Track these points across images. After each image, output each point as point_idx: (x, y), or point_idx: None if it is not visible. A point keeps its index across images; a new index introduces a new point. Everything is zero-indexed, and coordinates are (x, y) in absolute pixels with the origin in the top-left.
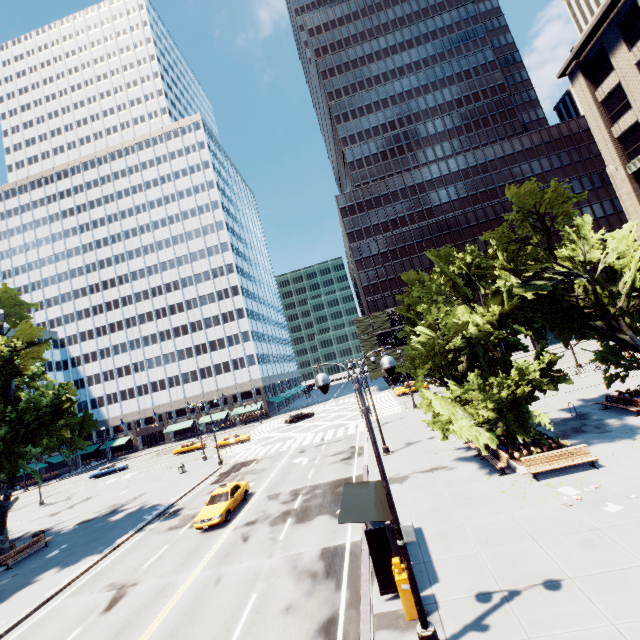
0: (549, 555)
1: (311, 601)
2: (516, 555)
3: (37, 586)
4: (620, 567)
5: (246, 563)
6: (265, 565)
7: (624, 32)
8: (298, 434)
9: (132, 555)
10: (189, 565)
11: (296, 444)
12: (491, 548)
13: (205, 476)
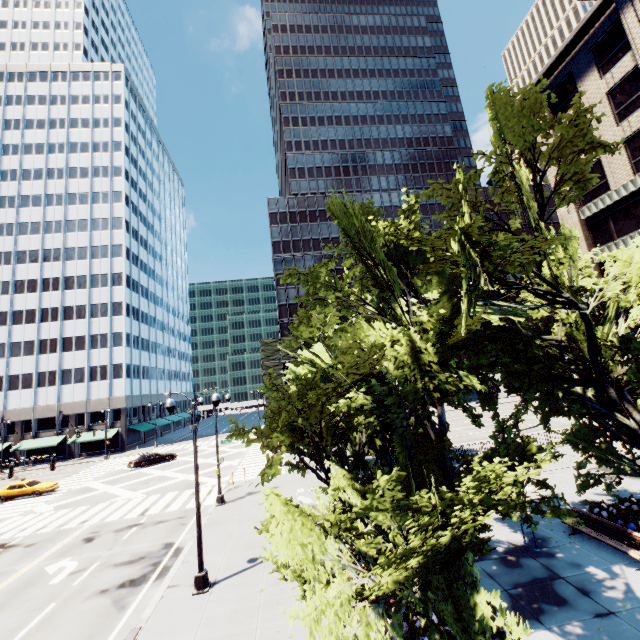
0: None
1: None
2: None
3: None
4: None
5: None
6: None
7: (598, 57)
8: (125, 492)
9: None
10: None
11: (100, 516)
12: None
13: None
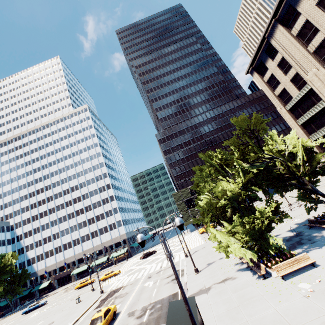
0: None
1: None
2: None
3: None
4: None
5: None
6: None
7: (268, 54)
8: (147, 265)
9: None
10: None
11: (146, 272)
12: None
13: (91, 303)
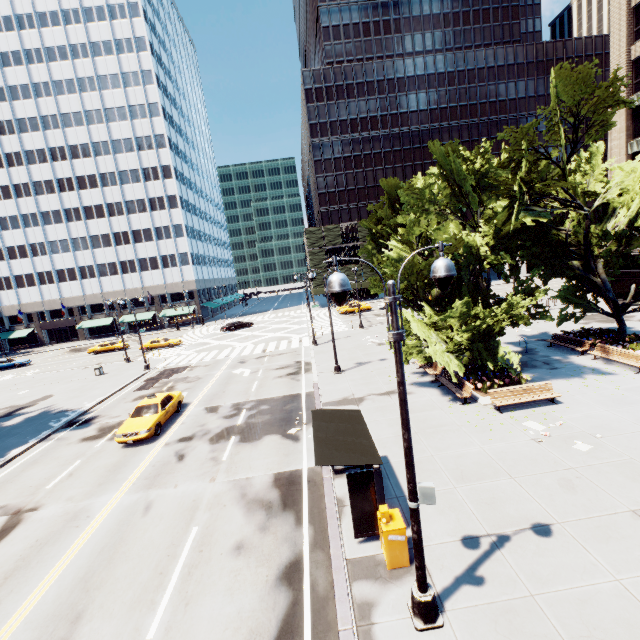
0: (531, 495)
1: (267, 539)
2: (496, 494)
3: None
4: (607, 512)
5: (183, 487)
6: (207, 491)
7: None
8: (236, 343)
9: (32, 470)
10: (109, 487)
11: (235, 354)
12: (468, 484)
13: (128, 381)
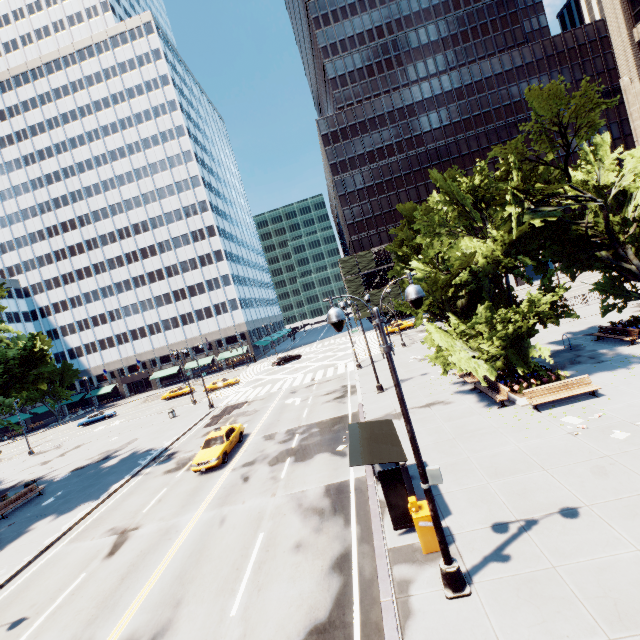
0: (562, 484)
1: (321, 538)
2: (528, 485)
3: (35, 534)
4: (637, 493)
5: (249, 503)
6: (269, 504)
7: None
8: (287, 376)
9: (130, 500)
10: (190, 507)
11: (286, 385)
12: (501, 479)
13: (197, 420)
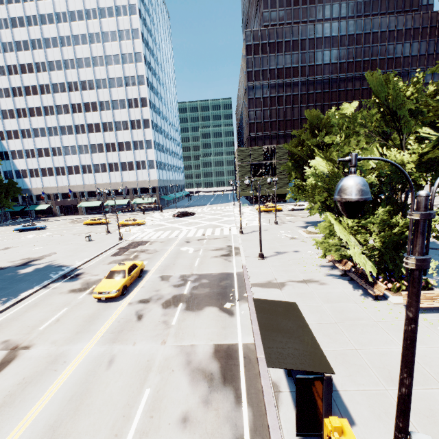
0: None
1: (210, 415)
2: (432, 405)
3: None
4: None
5: (139, 346)
6: (158, 353)
7: None
8: (183, 227)
9: (32, 312)
10: (84, 336)
11: (182, 235)
12: None
13: (107, 248)
